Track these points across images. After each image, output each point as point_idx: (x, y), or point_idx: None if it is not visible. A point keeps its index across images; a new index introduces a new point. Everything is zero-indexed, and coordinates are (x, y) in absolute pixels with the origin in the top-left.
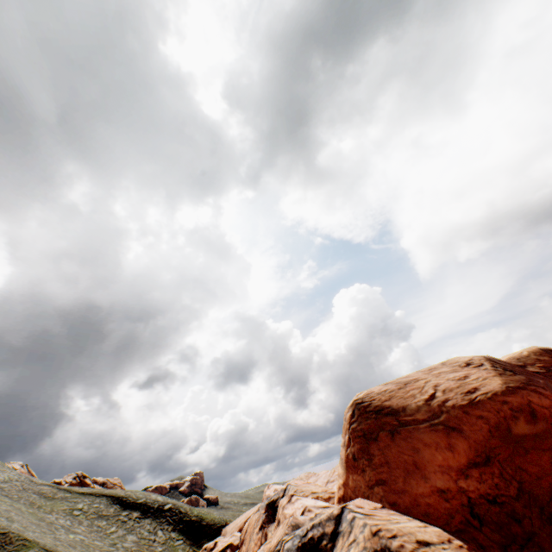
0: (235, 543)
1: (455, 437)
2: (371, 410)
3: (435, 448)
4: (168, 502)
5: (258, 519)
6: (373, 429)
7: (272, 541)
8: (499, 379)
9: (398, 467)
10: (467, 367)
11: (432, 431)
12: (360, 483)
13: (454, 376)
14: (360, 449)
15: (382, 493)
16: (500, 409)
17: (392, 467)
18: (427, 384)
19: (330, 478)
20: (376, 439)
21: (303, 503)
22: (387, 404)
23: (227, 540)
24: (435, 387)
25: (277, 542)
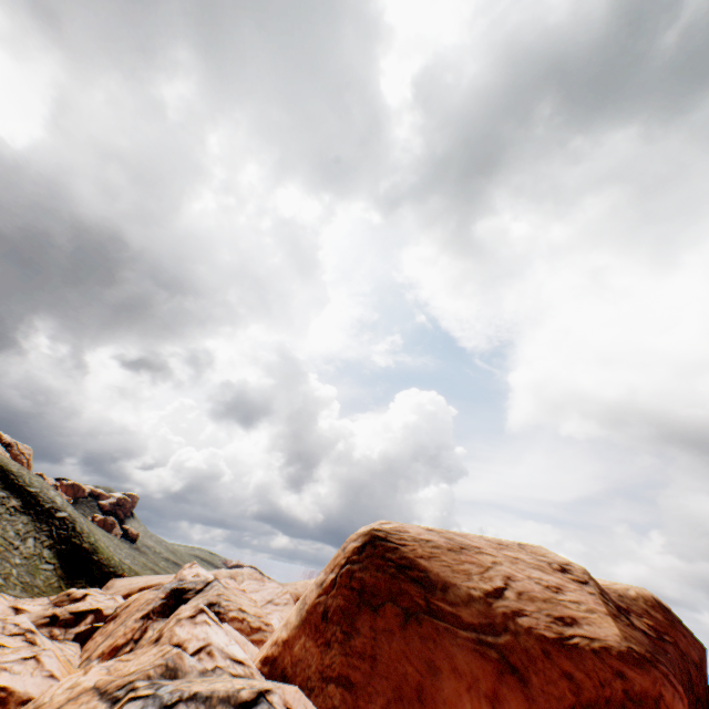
0: (106, 612)
1: (511, 687)
2: (392, 560)
3: (469, 687)
4: (66, 510)
5: (149, 602)
6: (380, 590)
7: (130, 664)
8: (616, 625)
9: (387, 676)
10: (561, 574)
11: (476, 653)
12: (312, 660)
13: (539, 577)
14: (341, 609)
15: (338, 703)
16: (609, 682)
17: (379, 671)
18: (496, 567)
19: (277, 598)
20: (376, 609)
21: (209, 634)
22: (422, 565)
23: (101, 600)
24: (508, 580)
25: (125, 682)
